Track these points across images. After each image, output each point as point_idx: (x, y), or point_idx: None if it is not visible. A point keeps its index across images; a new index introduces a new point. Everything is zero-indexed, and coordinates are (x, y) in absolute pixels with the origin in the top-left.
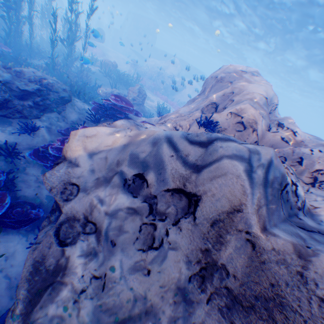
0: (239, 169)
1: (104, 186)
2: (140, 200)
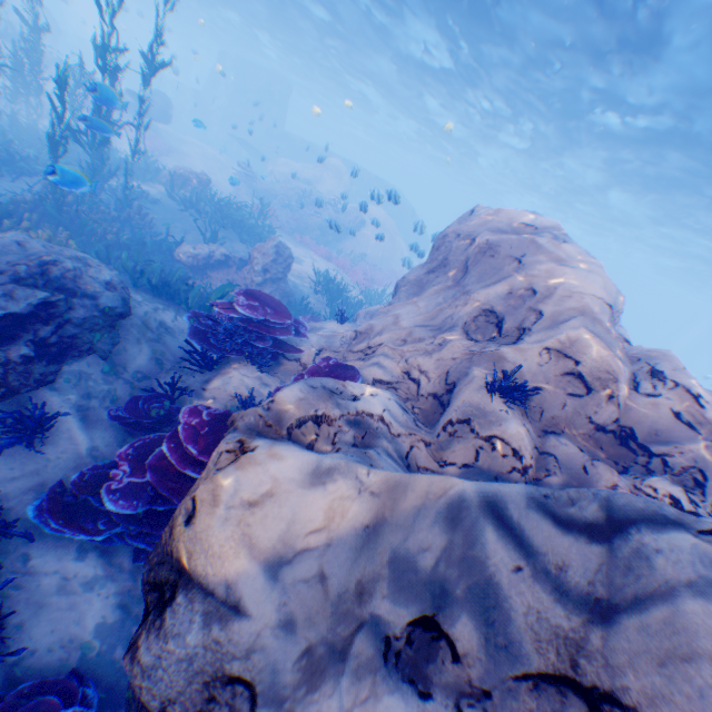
0: None
1: (331, 675)
2: (444, 705)
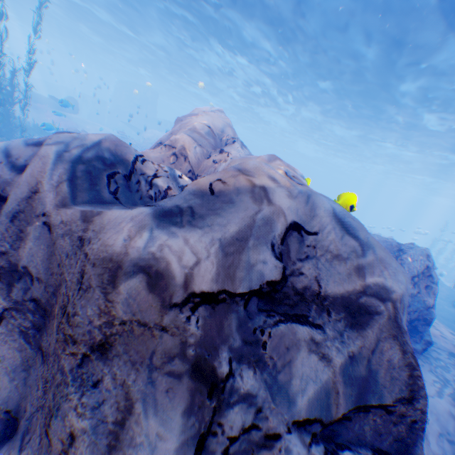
0: (51, 151)
1: None
2: None
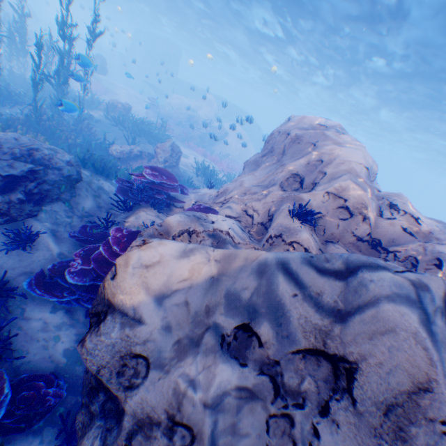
0: (412, 321)
1: (191, 353)
2: (253, 369)
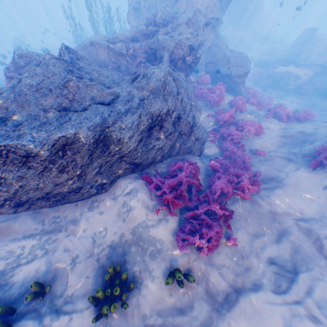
0: None
1: None
2: None
